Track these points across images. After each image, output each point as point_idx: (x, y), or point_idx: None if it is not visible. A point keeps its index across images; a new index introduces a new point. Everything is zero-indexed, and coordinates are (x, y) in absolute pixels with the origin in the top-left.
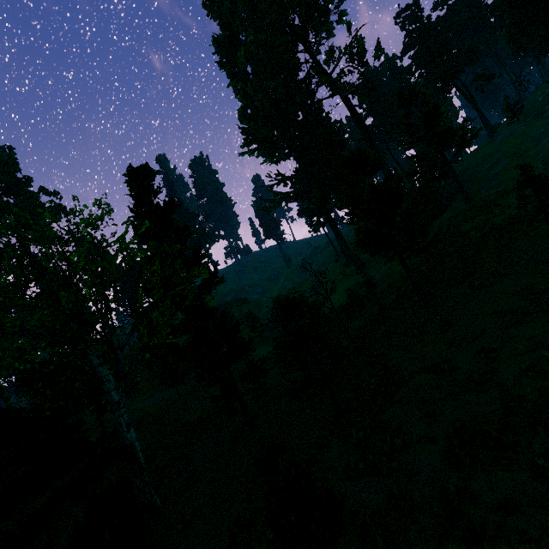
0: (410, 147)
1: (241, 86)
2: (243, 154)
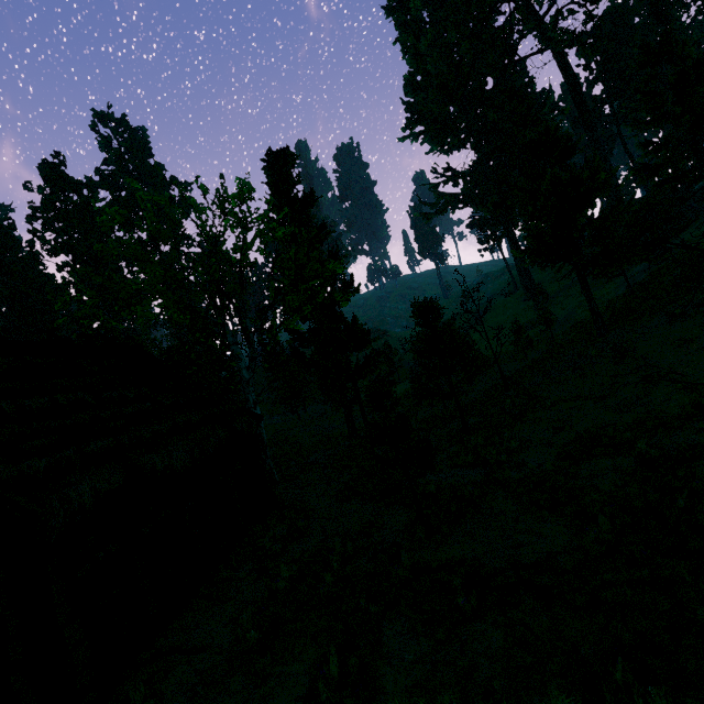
0: (646, 128)
1: (412, 41)
2: (403, 140)
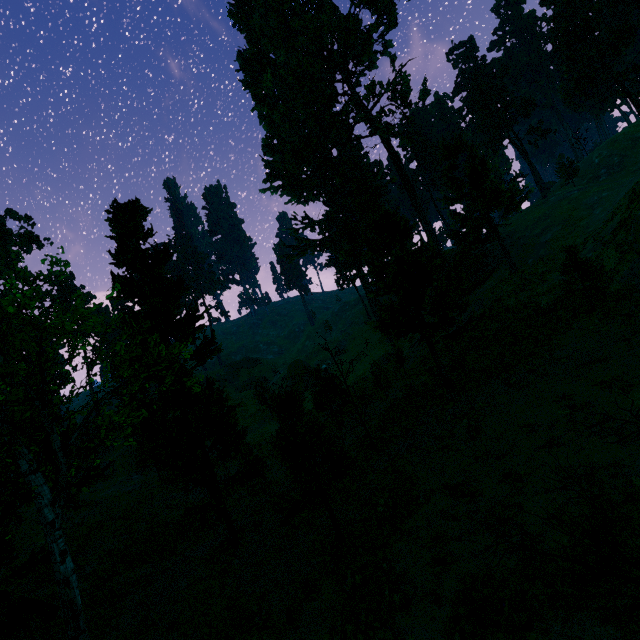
0: (453, 203)
1: (267, 112)
2: (264, 191)
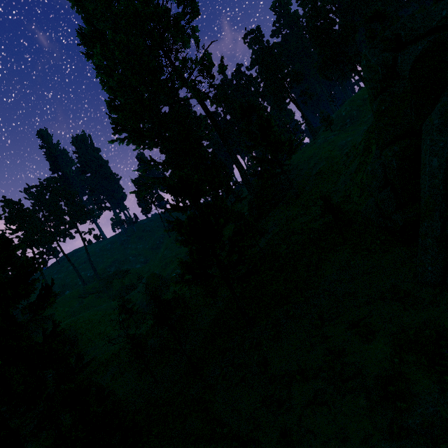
0: (252, 149)
1: (106, 79)
2: (112, 142)
